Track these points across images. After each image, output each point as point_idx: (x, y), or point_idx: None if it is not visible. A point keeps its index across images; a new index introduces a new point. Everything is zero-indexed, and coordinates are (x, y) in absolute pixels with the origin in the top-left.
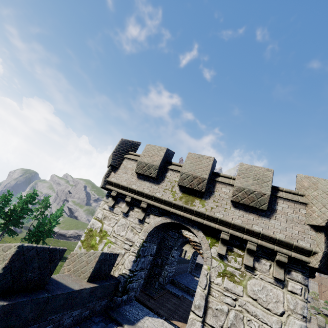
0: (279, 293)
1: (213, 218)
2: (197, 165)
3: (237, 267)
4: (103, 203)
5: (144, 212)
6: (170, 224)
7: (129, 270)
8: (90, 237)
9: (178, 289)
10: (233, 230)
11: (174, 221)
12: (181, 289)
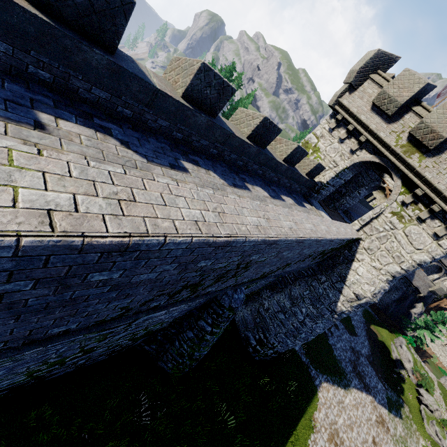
0: (428, 241)
1: (421, 175)
2: (446, 118)
3: (410, 215)
4: (325, 123)
5: (359, 145)
6: (377, 164)
7: (326, 181)
8: (305, 147)
9: (347, 218)
10: (430, 191)
11: (382, 163)
12: (349, 220)
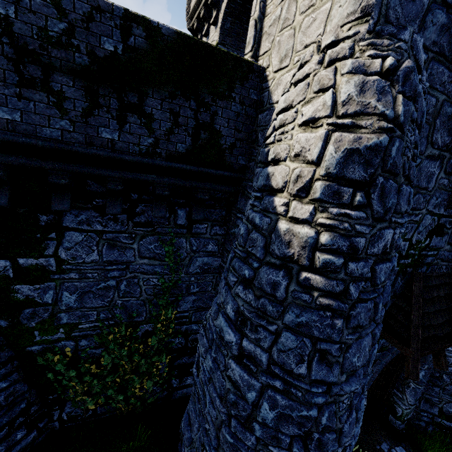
0: None
1: None
2: None
3: None
4: None
5: (216, 9)
6: None
7: None
8: None
9: None
10: None
11: None
12: None
